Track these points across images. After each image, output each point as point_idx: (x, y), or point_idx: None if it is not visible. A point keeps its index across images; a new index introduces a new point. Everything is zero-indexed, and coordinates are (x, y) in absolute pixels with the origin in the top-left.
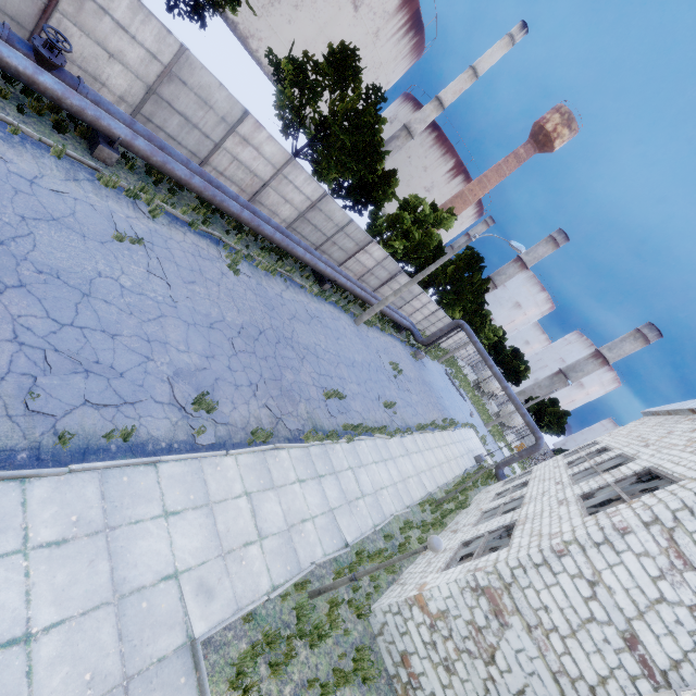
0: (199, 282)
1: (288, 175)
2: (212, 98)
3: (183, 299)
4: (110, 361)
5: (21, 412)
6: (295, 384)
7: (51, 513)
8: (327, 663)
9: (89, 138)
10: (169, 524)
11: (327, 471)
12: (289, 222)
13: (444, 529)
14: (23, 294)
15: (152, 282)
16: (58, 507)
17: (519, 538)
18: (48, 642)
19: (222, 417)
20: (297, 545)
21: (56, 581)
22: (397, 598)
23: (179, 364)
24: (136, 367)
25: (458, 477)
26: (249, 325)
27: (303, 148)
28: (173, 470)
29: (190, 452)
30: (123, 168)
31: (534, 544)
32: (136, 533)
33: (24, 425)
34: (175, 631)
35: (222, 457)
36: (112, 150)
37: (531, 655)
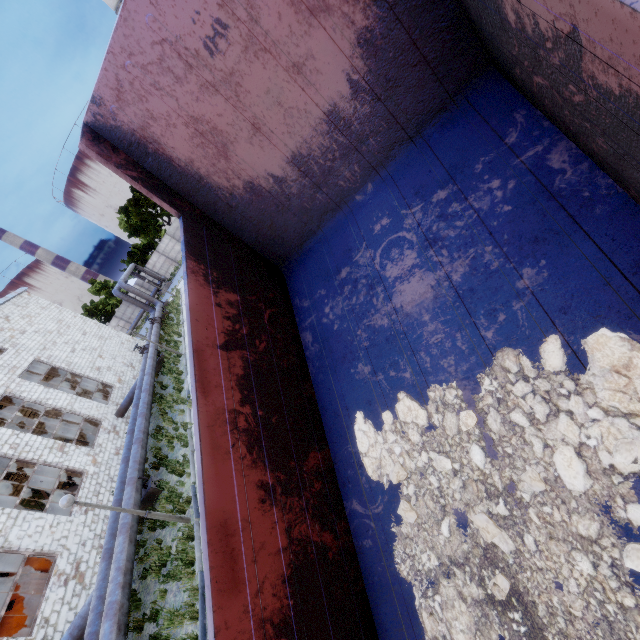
0: None
1: None
2: None
3: None
4: None
5: None
6: None
7: None
8: None
9: None
10: None
11: None
12: None
13: None
14: None
15: None
16: None
17: None
18: None
19: None
20: None
21: None
22: None
23: None
24: None
25: None
26: None
27: None
28: None
29: None
30: None
31: None
32: None
33: None
34: None
35: None
36: None
37: None
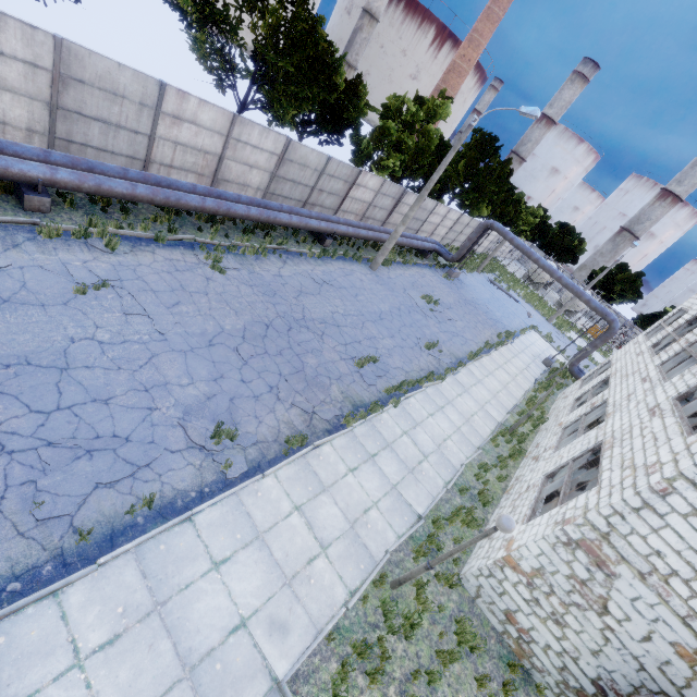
0: (184, 300)
1: (240, 137)
2: (119, 85)
3: (171, 328)
4: (111, 430)
5: (32, 525)
6: (320, 367)
7: (95, 615)
8: (428, 647)
9: (15, 191)
10: (221, 575)
11: (380, 447)
12: (264, 188)
13: (524, 456)
14: None
15: (132, 323)
16: (100, 605)
17: (608, 472)
18: None
19: (248, 438)
20: (365, 539)
21: (119, 680)
22: (485, 560)
23: (187, 401)
24: (140, 424)
25: (528, 392)
26: (252, 324)
27: (247, 96)
28: (211, 516)
29: (224, 490)
30: (63, 208)
31: (628, 483)
32: (189, 598)
33: (40, 537)
34: (258, 679)
35: (260, 480)
36: (40, 195)
37: (650, 602)
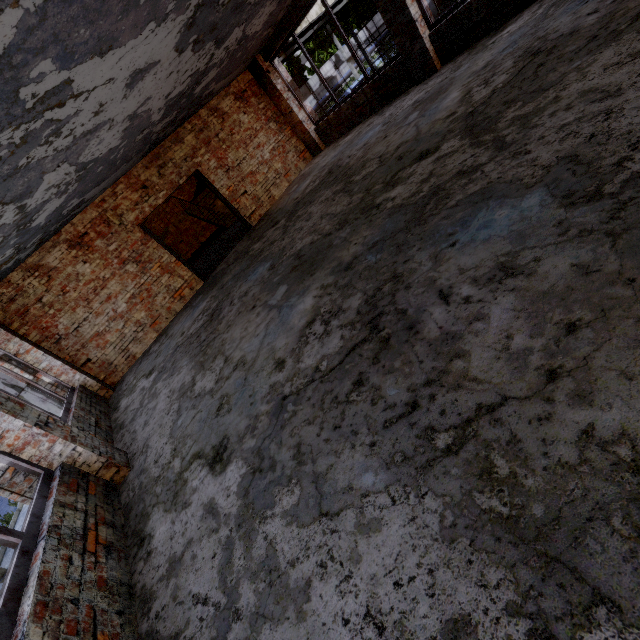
0: None
1: None
2: None
3: None
4: None
5: None
6: None
7: None
8: None
9: None
10: None
11: None
12: None
13: None
14: None
15: None
16: None
17: None
18: None
19: None
20: None
21: None
22: None
23: None
24: None
25: None
26: None
27: None
28: None
29: None
30: None
31: None
32: None
33: None
34: None
35: None
36: None
37: None
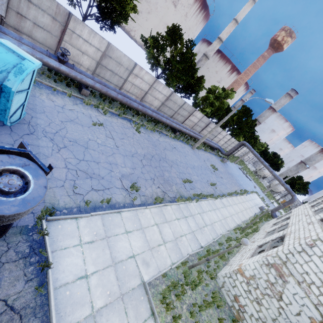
0: (125, 138)
1: (155, 87)
2: (122, 61)
3: (120, 146)
4: (98, 173)
5: (72, 194)
6: (169, 177)
7: (87, 231)
8: (200, 298)
9: (78, 87)
10: (128, 236)
11: (189, 215)
12: (158, 107)
13: None
14: (66, 150)
15: (108, 140)
16: (89, 229)
17: (288, 241)
18: (93, 278)
19: (142, 193)
20: (180, 246)
21: (92, 256)
22: (229, 270)
23: (123, 172)
24: (107, 174)
25: (251, 217)
26: (147, 154)
27: (160, 74)
28: (126, 215)
29: (132, 207)
30: (91, 96)
31: (296, 242)
32: (117, 239)
33: (74, 199)
34: (136, 278)
35: (144, 209)
36: (87, 90)
37: (301, 296)
